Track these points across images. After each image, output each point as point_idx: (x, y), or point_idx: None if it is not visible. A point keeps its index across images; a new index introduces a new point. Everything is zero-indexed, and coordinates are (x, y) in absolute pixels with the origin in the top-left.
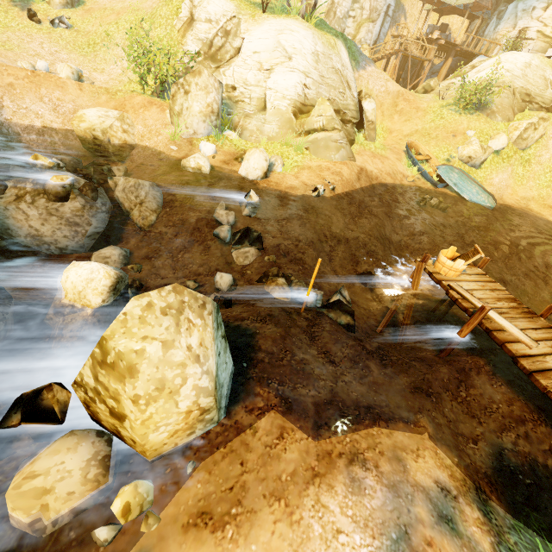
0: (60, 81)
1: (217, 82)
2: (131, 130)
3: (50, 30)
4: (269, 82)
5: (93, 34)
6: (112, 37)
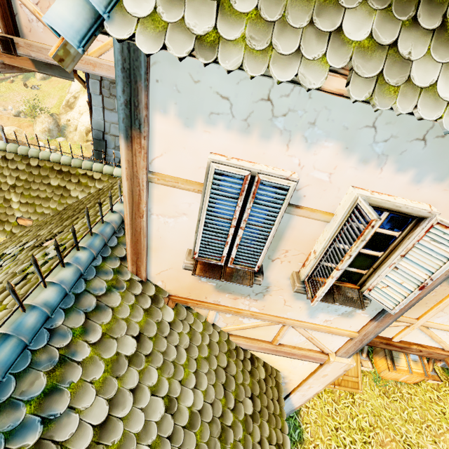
0: (1, 117)
1: (52, 119)
2: (20, 135)
3: (30, 91)
4: (80, 119)
5: (46, 92)
6: (51, 94)
